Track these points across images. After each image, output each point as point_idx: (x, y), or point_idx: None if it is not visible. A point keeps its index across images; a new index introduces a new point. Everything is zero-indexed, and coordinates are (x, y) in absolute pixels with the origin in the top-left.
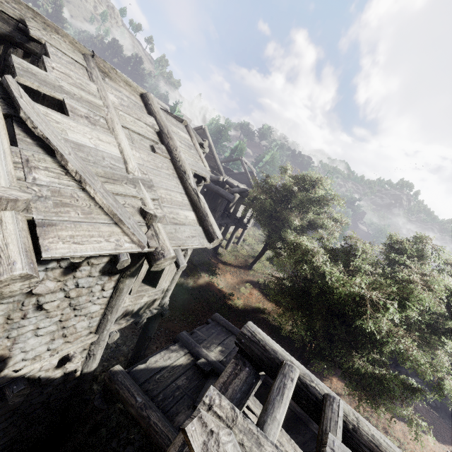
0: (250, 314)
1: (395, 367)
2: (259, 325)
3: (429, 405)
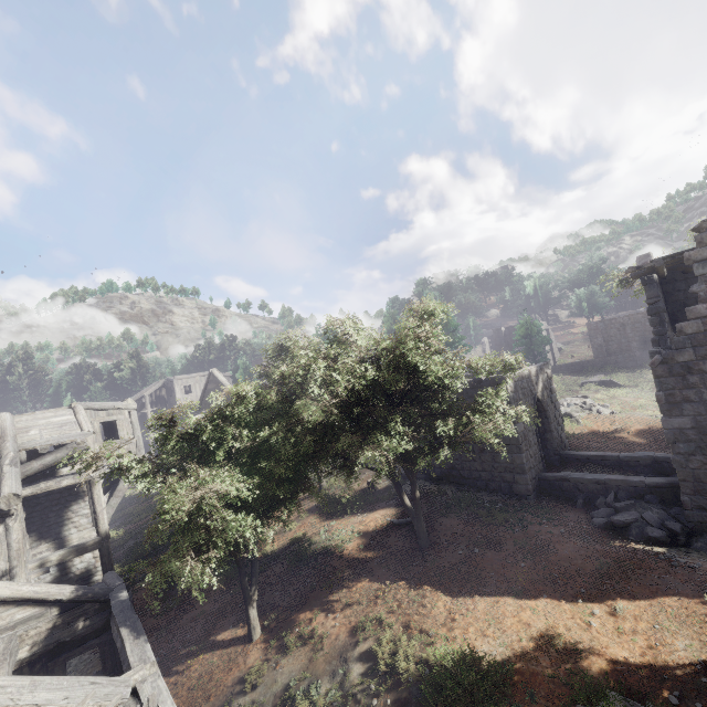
0: (278, 555)
1: (590, 505)
2: (280, 563)
3: (650, 539)
